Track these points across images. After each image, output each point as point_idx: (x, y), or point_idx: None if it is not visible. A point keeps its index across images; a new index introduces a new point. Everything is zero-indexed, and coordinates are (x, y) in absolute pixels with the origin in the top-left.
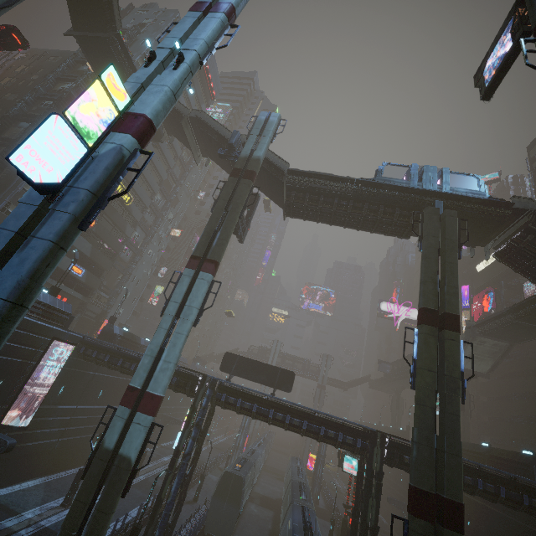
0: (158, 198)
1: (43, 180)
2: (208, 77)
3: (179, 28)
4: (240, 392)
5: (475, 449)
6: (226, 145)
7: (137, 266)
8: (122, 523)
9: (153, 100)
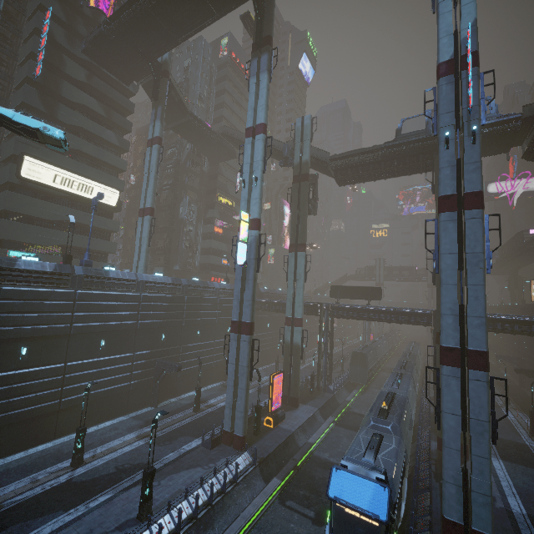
0: None
1: (243, 263)
2: (242, 68)
3: (246, 155)
4: (344, 307)
5: None
6: (282, 154)
7: None
8: (305, 377)
9: (256, 209)
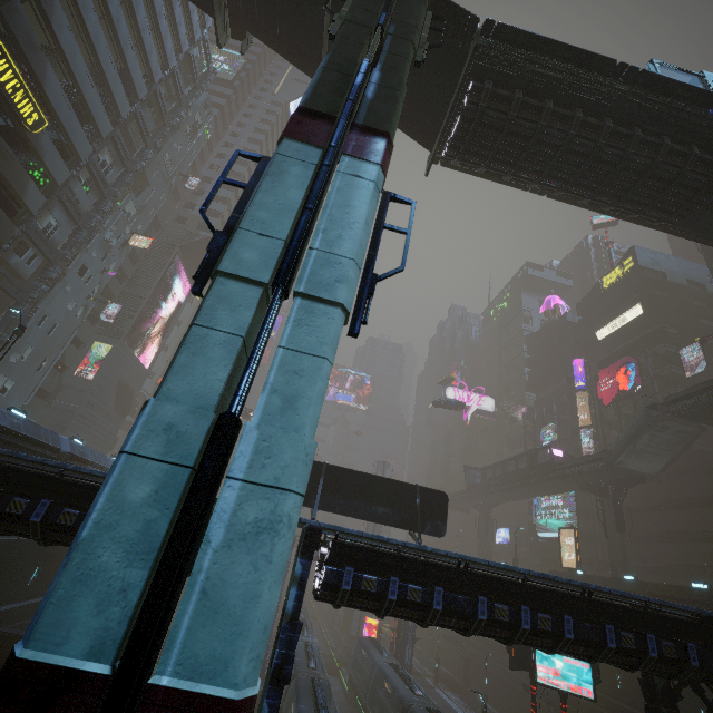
0: (106, 160)
1: None
2: None
3: None
4: (395, 558)
5: (694, 596)
6: None
7: (52, 294)
8: None
9: None
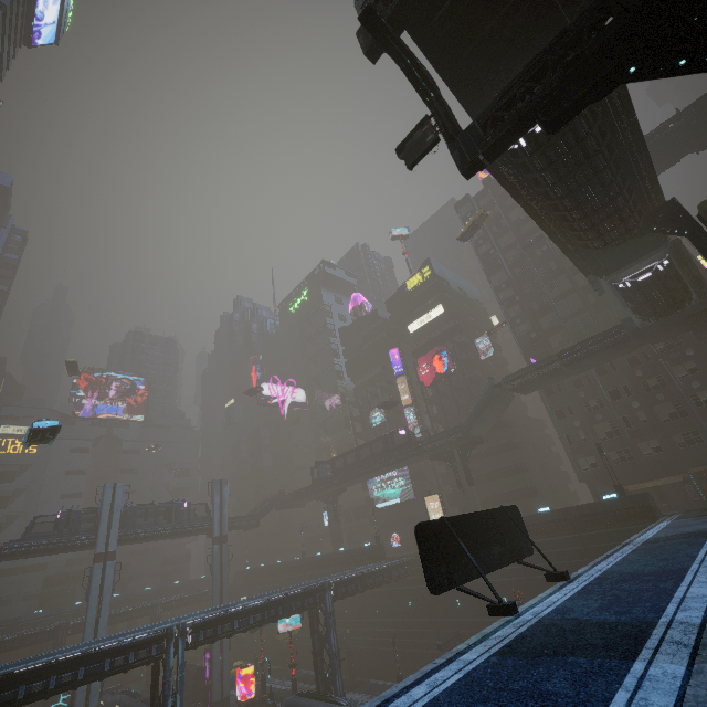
0: None
1: None
2: None
3: None
4: None
5: (549, 518)
6: None
7: None
8: None
9: None
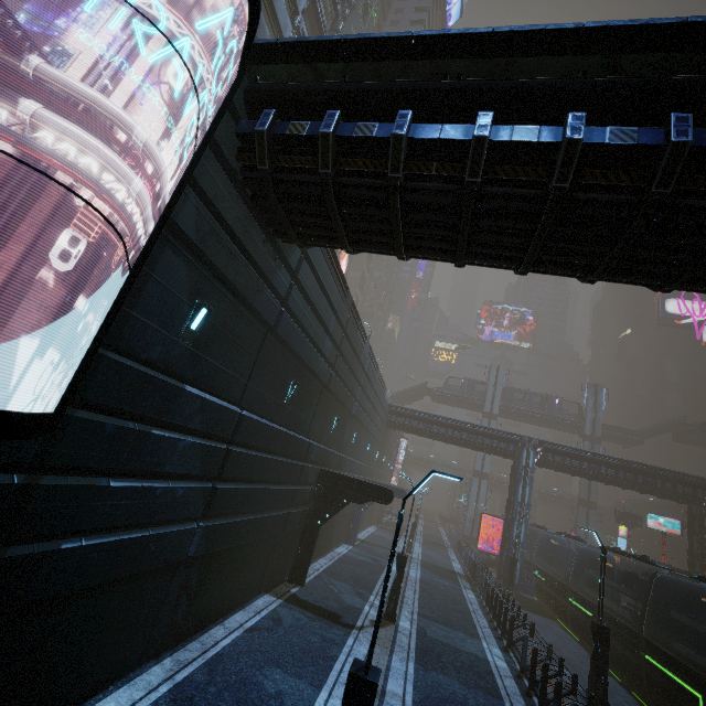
0: None
1: None
2: None
3: None
4: None
5: None
6: None
7: None
8: None
9: None
